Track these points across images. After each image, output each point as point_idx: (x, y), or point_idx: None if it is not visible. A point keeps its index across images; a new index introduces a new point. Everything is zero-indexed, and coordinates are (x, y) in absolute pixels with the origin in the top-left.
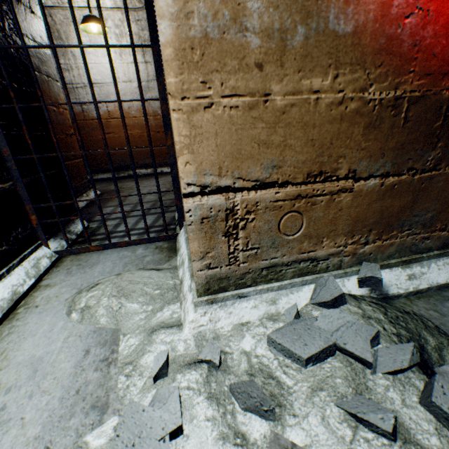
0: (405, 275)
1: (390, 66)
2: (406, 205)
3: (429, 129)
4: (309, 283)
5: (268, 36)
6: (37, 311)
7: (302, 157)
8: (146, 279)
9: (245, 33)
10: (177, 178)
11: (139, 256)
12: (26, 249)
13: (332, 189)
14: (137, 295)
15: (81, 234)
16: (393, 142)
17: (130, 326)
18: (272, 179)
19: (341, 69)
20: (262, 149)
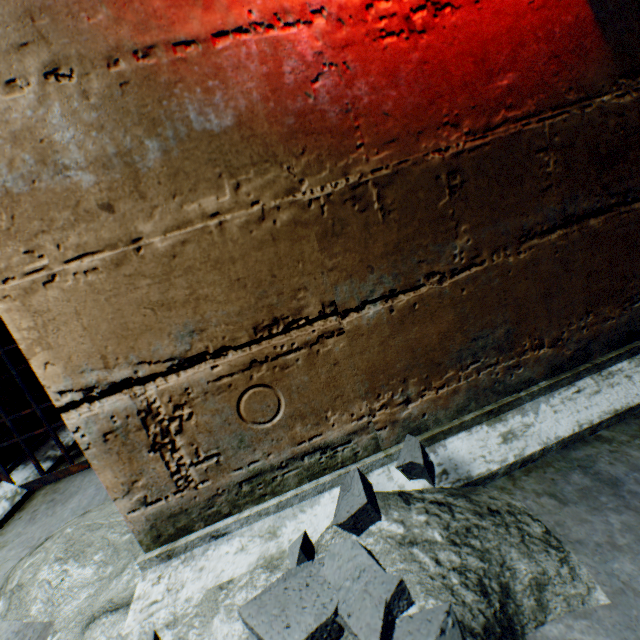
0: (497, 435)
1: (321, 149)
2: (451, 327)
3: (432, 212)
4: (331, 487)
5: (104, 166)
6: None
7: (233, 307)
8: (114, 517)
9: (68, 172)
10: None
11: None
12: None
13: (307, 338)
14: (94, 549)
15: (74, 444)
16: (380, 245)
17: (68, 614)
18: (198, 350)
19: (241, 175)
20: (162, 313)
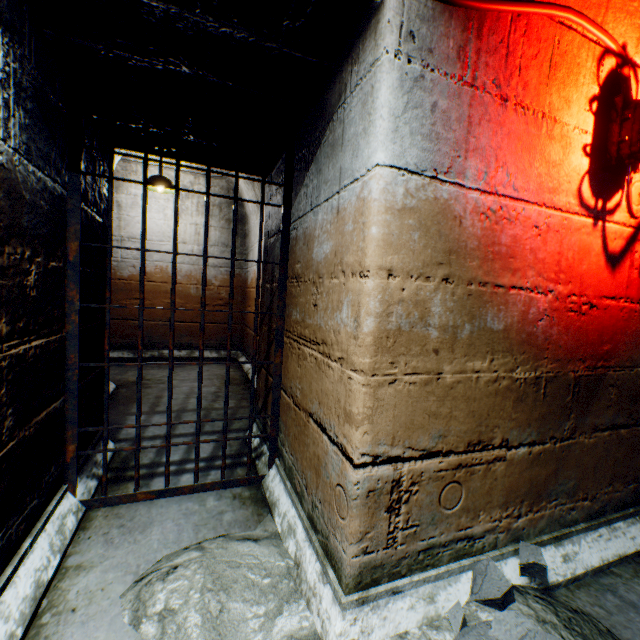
0: (560, 555)
1: (530, 353)
2: (551, 472)
3: (562, 402)
4: (467, 569)
5: (444, 329)
6: (77, 620)
7: (463, 426)
8: (248, 558)
9: (428, 327)
10: (279, 401)
11: (214, 511)
12: (50, 500)
13: (488, 457)
14: (240, 586)
15: (108, 466)
16: (536, 413)
17: None
18: (437, 448)
19: (495, 355)
20: (431, 419)
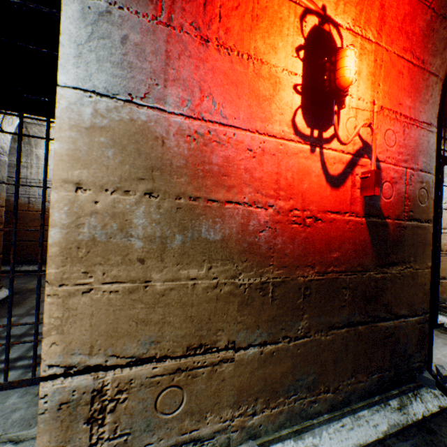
0: None
1: (254, 261)
2: (288, 369)
3: (294, 304)
4: None
5: (151, 240)
6: None
7: (181, 331)
8: None
9: (131, 238)
10: None
11: (7, 409)
12: None
13: (213, 360)
14: None
15: None
16: (266, 315)
17: None
18: (150, 354)
19: (214, 263)
20: (141, 325)
